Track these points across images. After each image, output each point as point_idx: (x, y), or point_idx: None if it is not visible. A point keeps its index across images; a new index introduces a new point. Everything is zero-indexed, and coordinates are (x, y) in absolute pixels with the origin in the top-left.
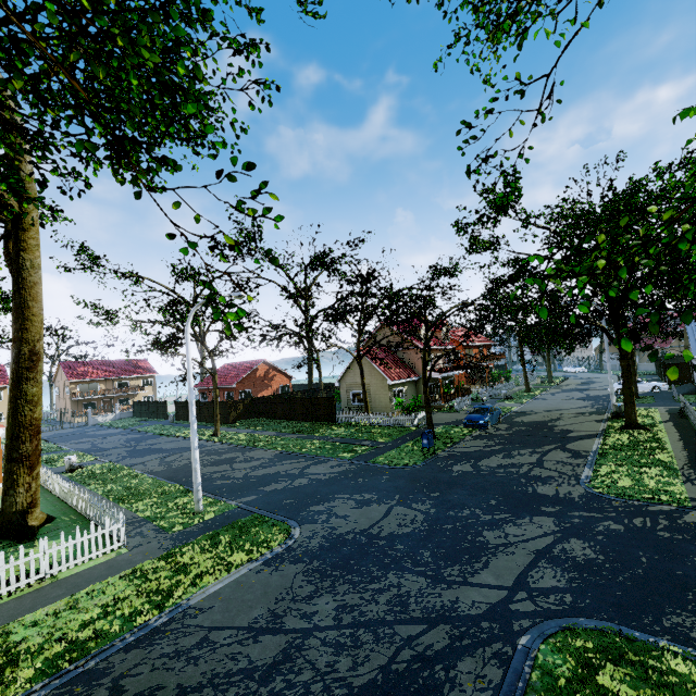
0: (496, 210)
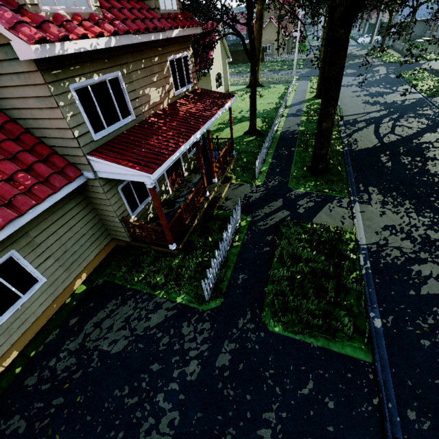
0: None
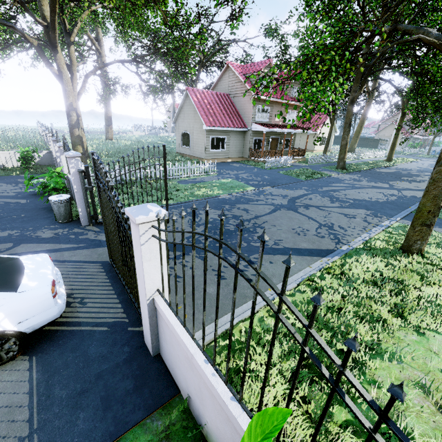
0: None
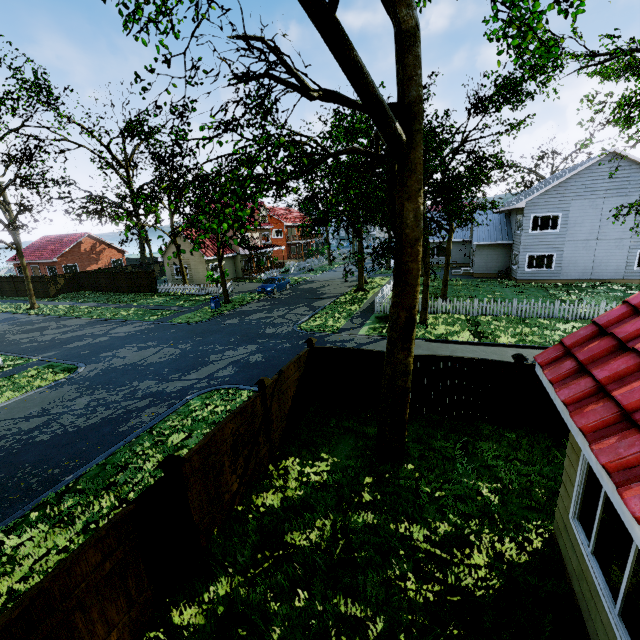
0: (262, 115)
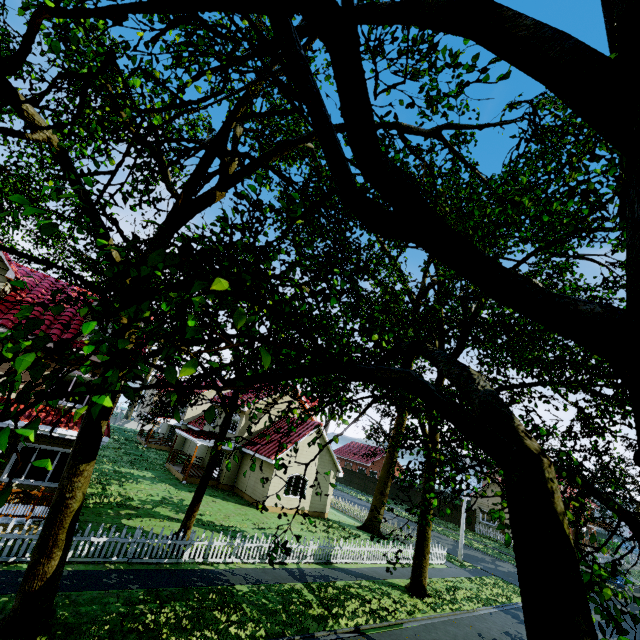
0: None
